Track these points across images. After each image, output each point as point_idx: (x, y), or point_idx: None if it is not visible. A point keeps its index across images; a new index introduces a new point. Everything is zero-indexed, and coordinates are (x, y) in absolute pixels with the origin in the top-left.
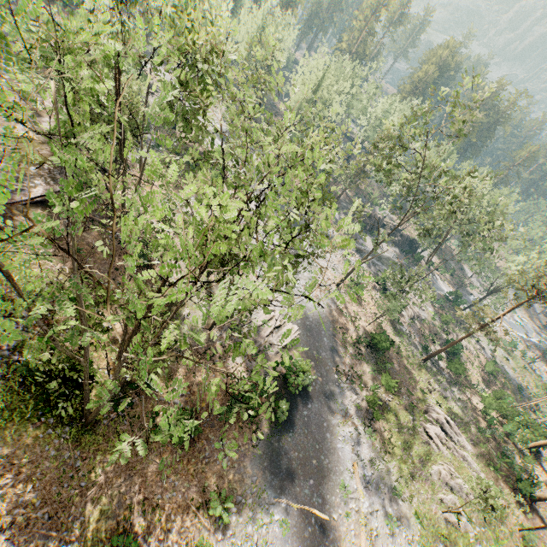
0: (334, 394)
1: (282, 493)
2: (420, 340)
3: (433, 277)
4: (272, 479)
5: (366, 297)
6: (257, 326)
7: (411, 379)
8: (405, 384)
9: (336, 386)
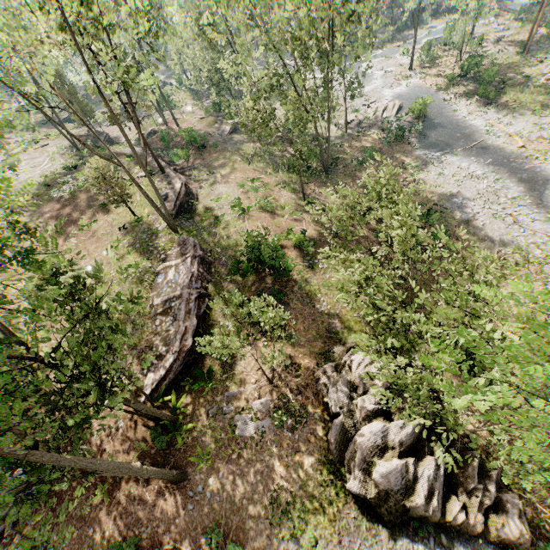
0: (451, 110)
1: (445, 151)
2: (514, 48)
3: (506, 4)
4: (434, 150)
5: (441, 60)
6: (372, 117)
7: (516, 68)
8: (512, 74)
9: (450, 107)
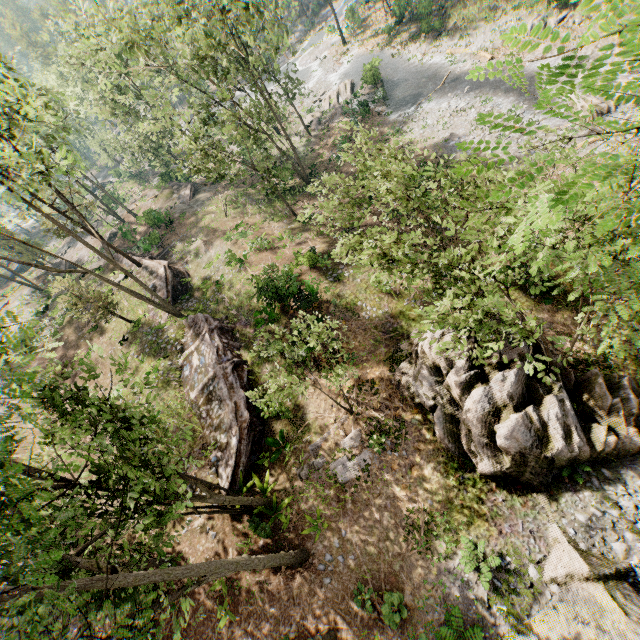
0: (404, 61)
1: (418, 102)
2: None
3: None
4: (407, 107)
5: (370, 20)
6: (329, 109)
7: None
8: None
9: (402, 59)
